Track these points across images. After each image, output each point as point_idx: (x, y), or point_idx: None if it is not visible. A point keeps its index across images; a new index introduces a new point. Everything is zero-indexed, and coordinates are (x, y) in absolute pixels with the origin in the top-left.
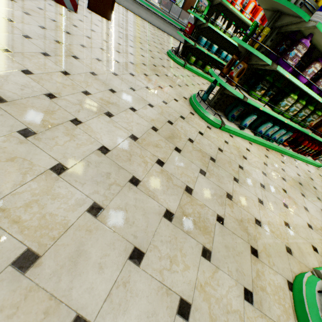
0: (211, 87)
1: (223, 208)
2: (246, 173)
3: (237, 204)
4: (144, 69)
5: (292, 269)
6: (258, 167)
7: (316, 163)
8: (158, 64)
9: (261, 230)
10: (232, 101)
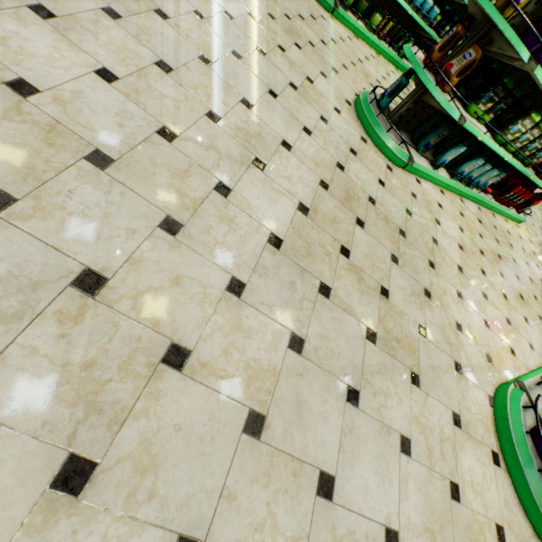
0: (399, 85)
1: (423, 313)
2: (441, 250)
3: (437, 304)
4: (275, 30)
5: (492, 381)
6: (453, 237)
7: (519, 218)
8: (292, 10)
9: (462, 337)
10: (429, 114)
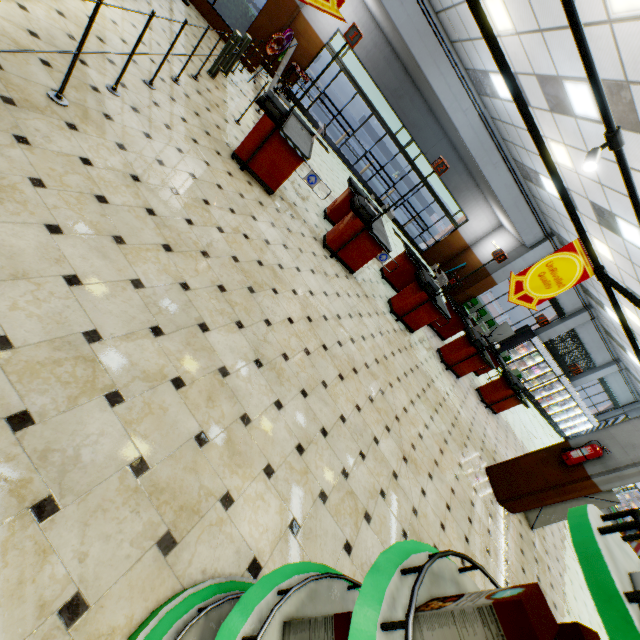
0: None
1: None
2: None
3: None
4: None
5: None
6: None
7: None
8: None
9: None
10: None
